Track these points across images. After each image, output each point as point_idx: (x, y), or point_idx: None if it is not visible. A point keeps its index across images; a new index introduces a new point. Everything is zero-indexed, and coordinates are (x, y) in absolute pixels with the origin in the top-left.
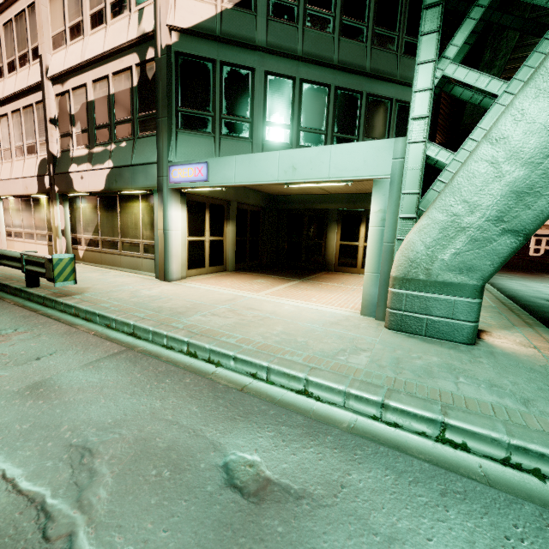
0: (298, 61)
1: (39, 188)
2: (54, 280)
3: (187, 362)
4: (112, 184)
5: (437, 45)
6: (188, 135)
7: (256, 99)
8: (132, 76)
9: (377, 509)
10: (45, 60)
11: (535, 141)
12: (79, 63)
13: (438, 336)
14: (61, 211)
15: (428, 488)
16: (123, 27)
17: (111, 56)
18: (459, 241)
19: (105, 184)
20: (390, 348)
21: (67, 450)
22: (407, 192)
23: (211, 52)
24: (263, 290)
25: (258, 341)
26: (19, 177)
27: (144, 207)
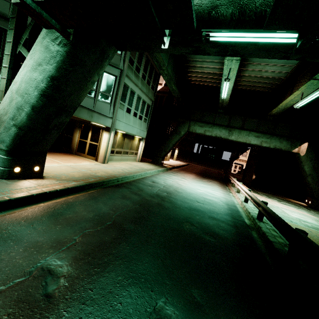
0: None
1: None
2: None
3: None
4: None
5: (13, 35)
6: None
7: None
8: None
9: None
10: None
11: (24, 86)
12: None
13: None
14: None
15: None
16: None
17: None
18: (2, 127)
19: None
20: None
21: None
22: None
23: None
24: None
25: None
26: None
27: None
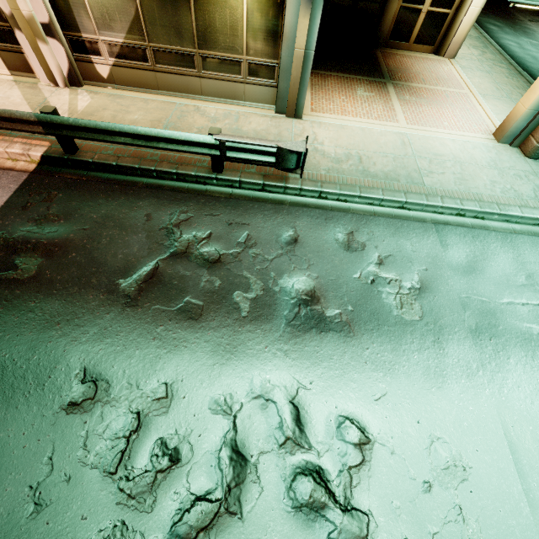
0: None
1: None
2: (303, 172)
3: (467, 222)
4: None
5: None
6: None
7: None
8: None
9: None
10: None
11: None
12: None
13: None
14: None
15: None
16: None
17: None
18: None
19: None
20: None
21: (522, 288)
22: None
23: None
24: (395, 115)
25: (494, 196)
26: None
27: None
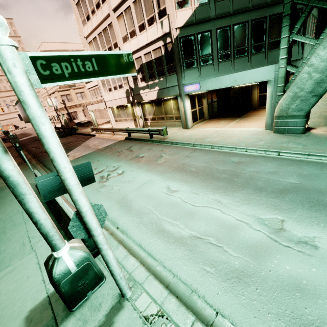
0: (231, 16)
1: (128, 101)
2: (164, 135)
3: (213, 150)
4: (160, 96)
5: (289, 30)
6: (188, 70)
7: (213, 43)
8: (161, 51)
9: (260, 162)
10: (122, 49)
11: (323, 64)
12: (137, 48)
13: (291, 133)
14: (138, 109)
15: (270, 160)
16: (154, 31)
17: (151, 43)
18: (297, 101)
19: (157, 96)
20: (272, 139)
21: (203, 162)
22: (279, 85)
23: (192, 31)
24: (225, 126)
25: (231, 142)
26: (118, 98)
27: (173, 102)
